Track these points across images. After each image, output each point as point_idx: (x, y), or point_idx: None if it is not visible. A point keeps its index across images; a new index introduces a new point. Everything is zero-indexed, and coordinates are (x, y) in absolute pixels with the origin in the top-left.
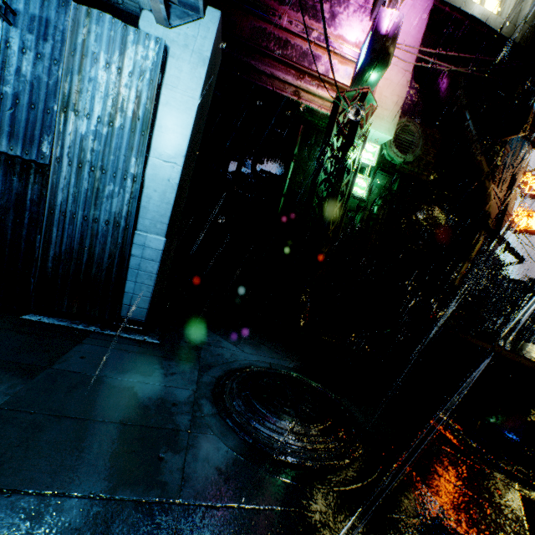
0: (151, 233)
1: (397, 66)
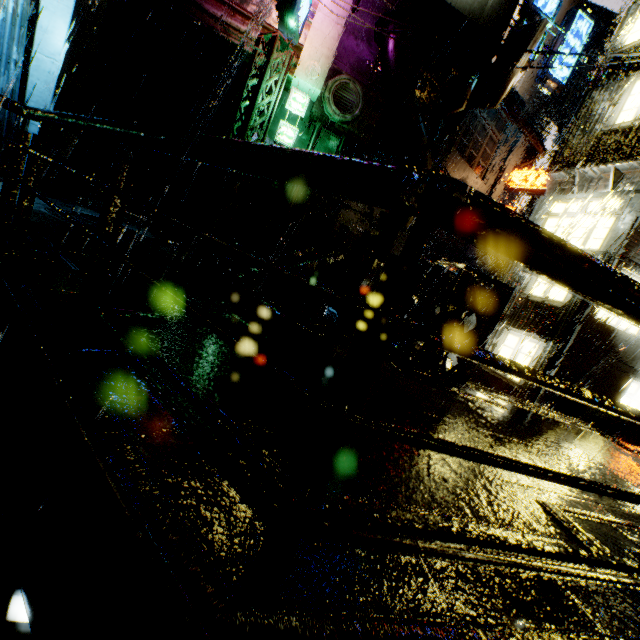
0: None
1: (329, 18)
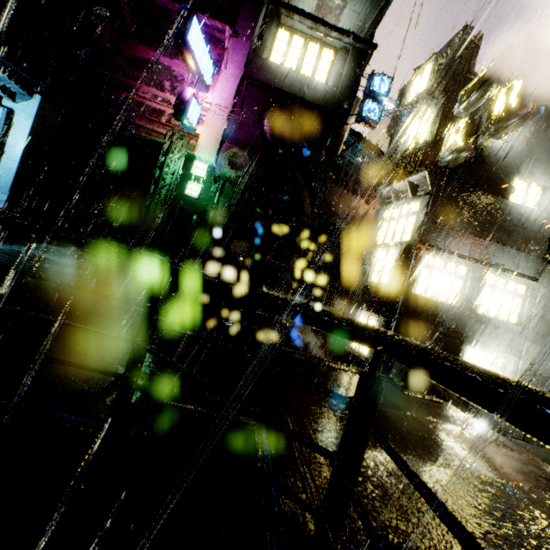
0: (1, 193)
1: (216, 116)
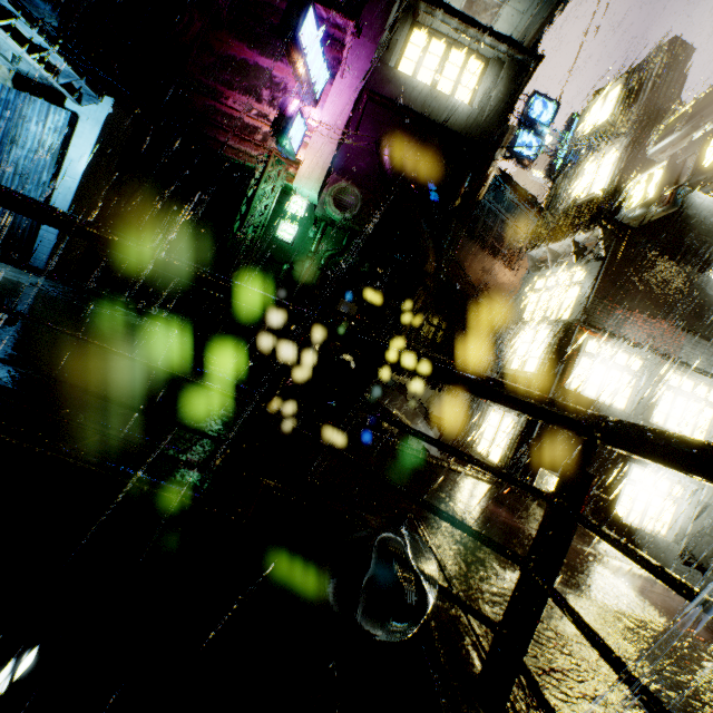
0: None
1: (324, 139)
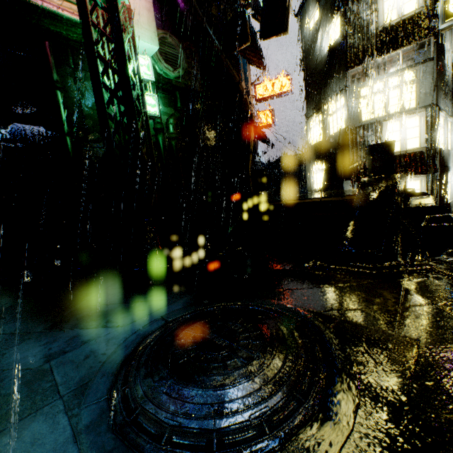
0: None
1: None
